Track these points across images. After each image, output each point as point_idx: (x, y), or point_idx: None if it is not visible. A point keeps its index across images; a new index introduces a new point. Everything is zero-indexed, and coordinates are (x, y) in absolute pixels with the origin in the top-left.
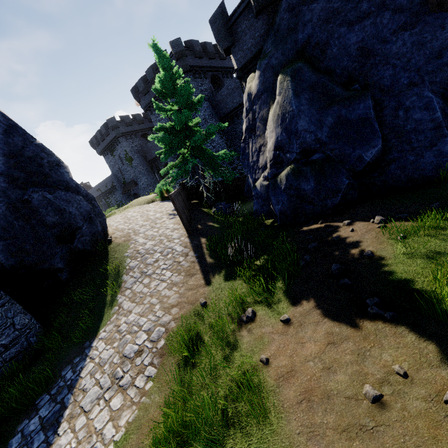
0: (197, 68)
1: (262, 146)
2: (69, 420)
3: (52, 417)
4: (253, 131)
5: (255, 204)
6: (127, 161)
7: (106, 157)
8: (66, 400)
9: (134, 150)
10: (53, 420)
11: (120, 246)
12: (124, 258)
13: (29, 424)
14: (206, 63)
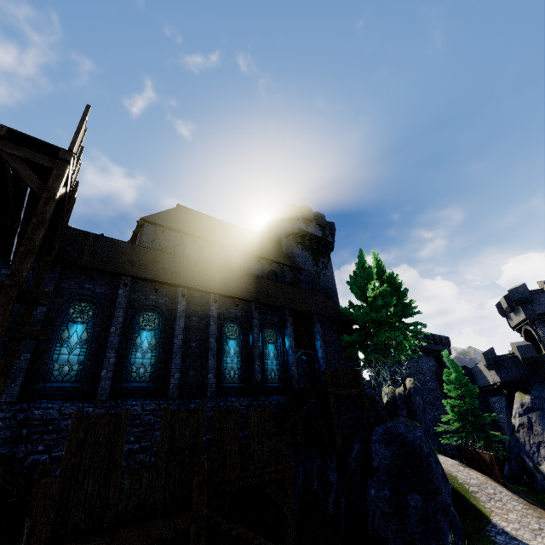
0: (428, 350)
1: (541, 442)
2: (525, 540)
3: (511, 538)
4: (529, 429)
5: (540, 484)
6: None
7: None
8: (510, 536)
9: None
10: (513, 539)
11: (448, 475)
12: (461, 484)
13: (497, 538)
14: (433, 347)
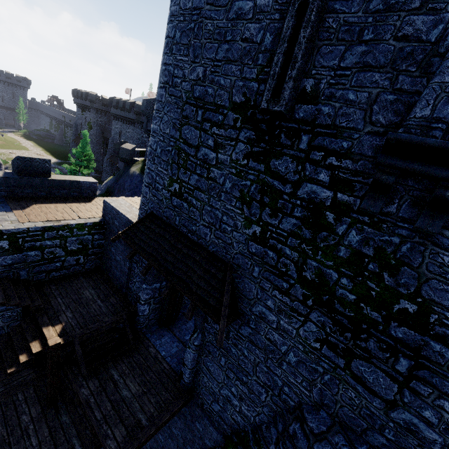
0: None
1: None
2: None
3: None
4: None
5: None
6: (88, 126)
7: (78, 108)
8: None
9: (97, 123)
10: None
11: None
12: None
13: None
14: None
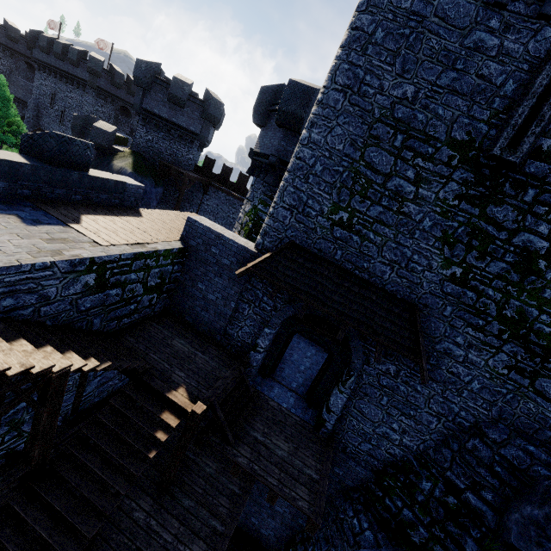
0: (107, 92)
1: None
2: None
3: None
4: None
5: None
6: None
7: None
8: None
9: None
10: None
11: None
12: None
13: None
14: (122, 95)
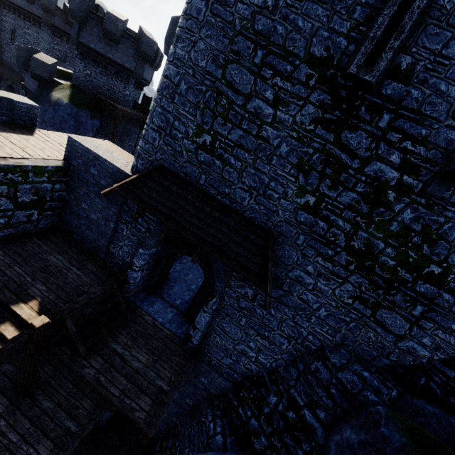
0: (62, 31)
1: None
2: None
3: None
4: None
5: None
6: None
7: None
8: None
9: None
10: None
11: None
12: None
13: None
14: None
